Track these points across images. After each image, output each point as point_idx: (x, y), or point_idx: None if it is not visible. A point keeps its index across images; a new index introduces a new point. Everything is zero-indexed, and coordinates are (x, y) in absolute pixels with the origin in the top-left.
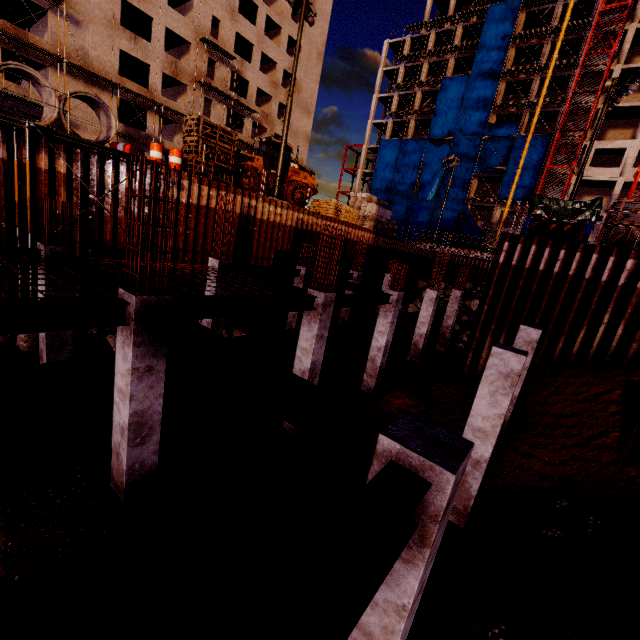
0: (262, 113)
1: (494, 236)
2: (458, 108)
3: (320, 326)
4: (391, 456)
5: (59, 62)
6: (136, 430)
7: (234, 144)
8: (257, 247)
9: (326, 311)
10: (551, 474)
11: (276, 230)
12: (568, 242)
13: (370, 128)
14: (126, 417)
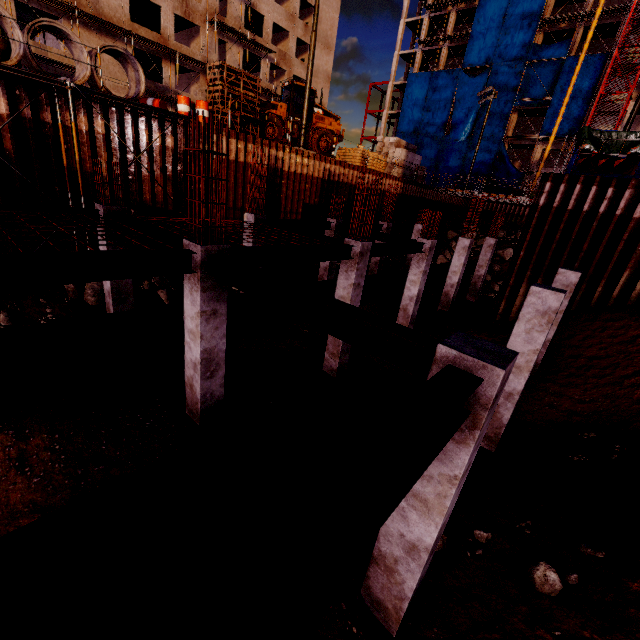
0: (279, 52)
1: (533, 178)
2: (498, 28)
3: (357, 275)
4: (448, 361)
5: (71, 12)
6: (206, 365)
7: (258, 91)
8: (285, 201)
9: (363, 260)
10: (580, 410)
11: (303, 182)
12: (618, 179)
13: (396, 61)
14: (198, 354)
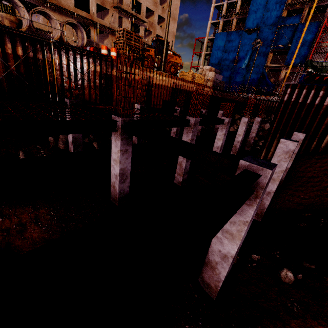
0: (149, 22)
1: (280, 87)
2: (263, 8)
3: (192, 134)
4: (245, 167)
5: (45, 3)
6: (121, 176)
7: (141, 43)
8: (154, 99)
9: (195, 127)
10: (303, 203)
11: (163, 89)
12: (325, 86)
13: (209, 26)
14: (118, 171)
